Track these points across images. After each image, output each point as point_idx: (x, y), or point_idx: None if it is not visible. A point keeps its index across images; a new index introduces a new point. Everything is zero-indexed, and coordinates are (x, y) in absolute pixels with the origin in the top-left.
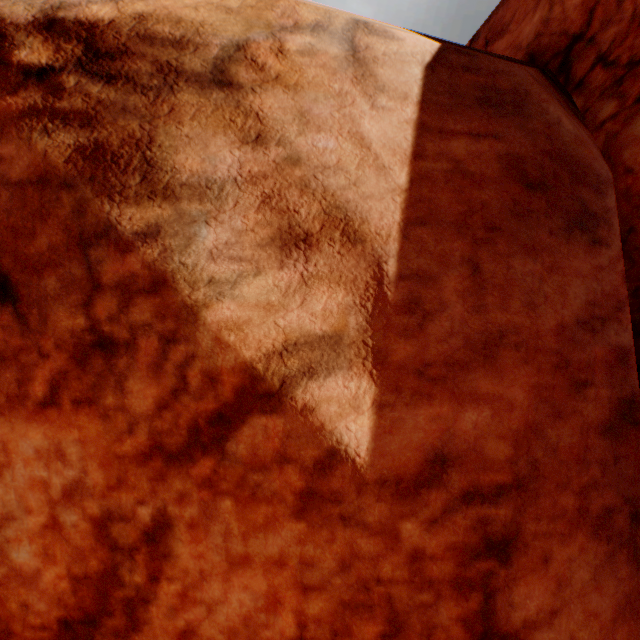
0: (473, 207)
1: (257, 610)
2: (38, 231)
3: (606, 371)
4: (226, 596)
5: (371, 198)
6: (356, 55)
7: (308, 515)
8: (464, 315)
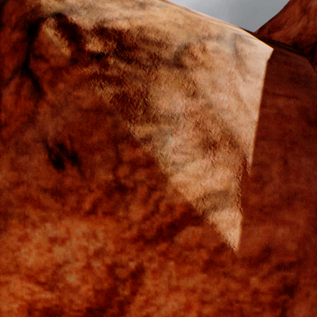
0: (285, 132)
1: (180, 310)
2: (93, 133)
3: None
4: (166, 303)
5: (242, 126)
6: (237, 53)
7: (208, 271)
8: (280, 183)
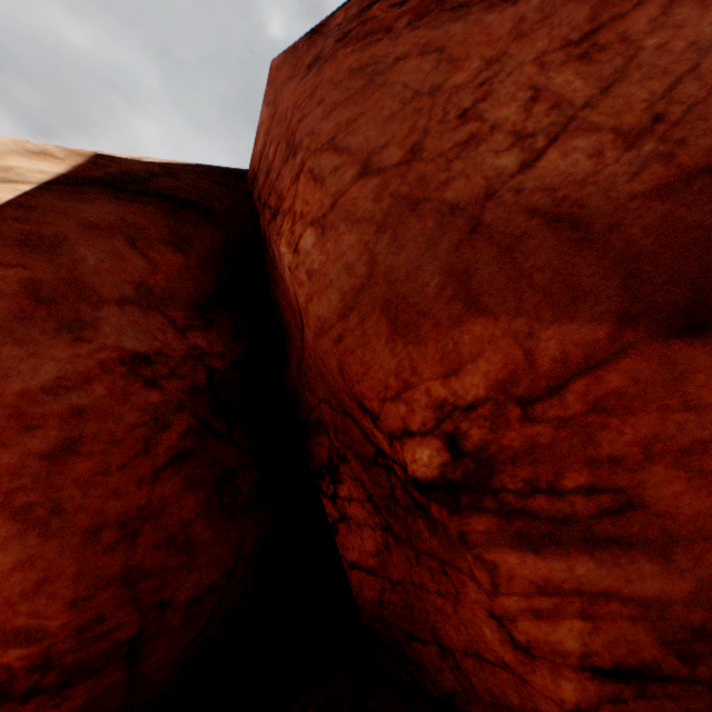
0: None
1: None
2: None
3: (62, 420)
4: None
5: None
6: None
7: None
8: None
